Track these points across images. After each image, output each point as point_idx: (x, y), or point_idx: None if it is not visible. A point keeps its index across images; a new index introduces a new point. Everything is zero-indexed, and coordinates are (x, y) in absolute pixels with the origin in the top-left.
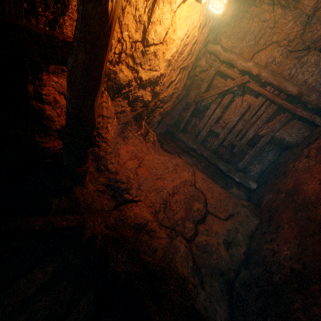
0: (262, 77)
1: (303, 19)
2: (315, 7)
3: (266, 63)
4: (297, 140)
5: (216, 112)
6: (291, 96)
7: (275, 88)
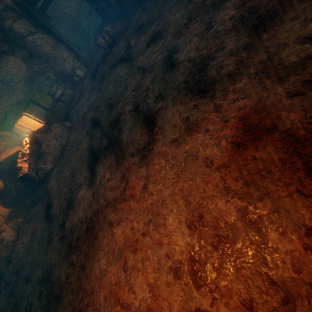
0: (71, 18)
1: (79, 4)
2: (82, 2)
3: (71, 14)
4: (85, 45)
5: (56, 26)
6: (81, 29)
7: (76, 24)
